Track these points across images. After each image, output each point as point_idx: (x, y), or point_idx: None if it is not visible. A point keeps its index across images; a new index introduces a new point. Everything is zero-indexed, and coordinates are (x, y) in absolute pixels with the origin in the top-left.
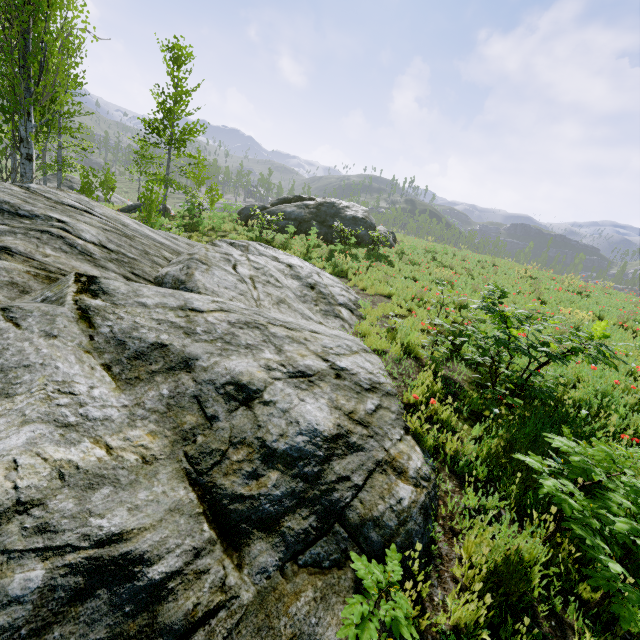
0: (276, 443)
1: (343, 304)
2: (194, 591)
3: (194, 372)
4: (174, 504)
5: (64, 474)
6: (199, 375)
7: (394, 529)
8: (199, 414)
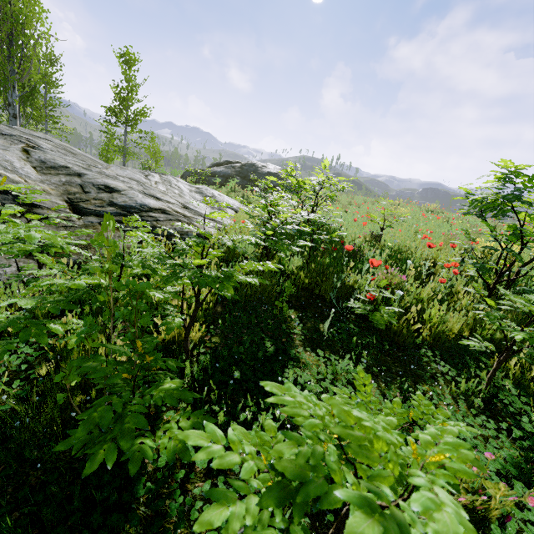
0: (119, 203)
1: (230, 208)
2: (52, 212)
3: (83, 178)
4: (54, 202)
5: (2, 175)
6: (85, 179)
7: (173, 234)
8: (80, 190)
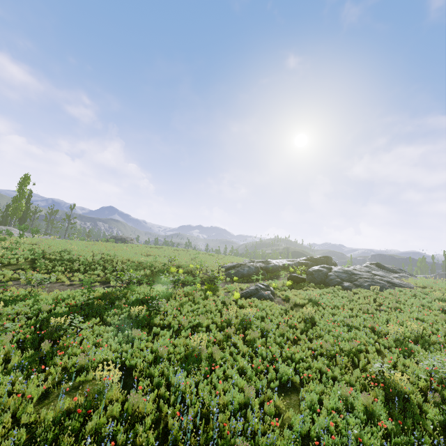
0: None
1: None
2: None
3: None
4: None
5: None
6: None
7: None
8: None
